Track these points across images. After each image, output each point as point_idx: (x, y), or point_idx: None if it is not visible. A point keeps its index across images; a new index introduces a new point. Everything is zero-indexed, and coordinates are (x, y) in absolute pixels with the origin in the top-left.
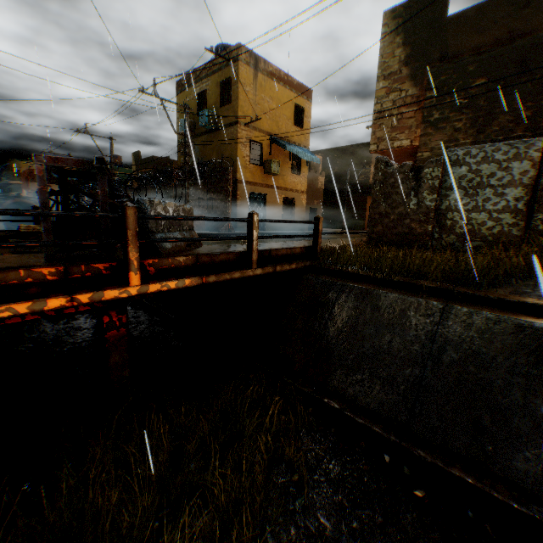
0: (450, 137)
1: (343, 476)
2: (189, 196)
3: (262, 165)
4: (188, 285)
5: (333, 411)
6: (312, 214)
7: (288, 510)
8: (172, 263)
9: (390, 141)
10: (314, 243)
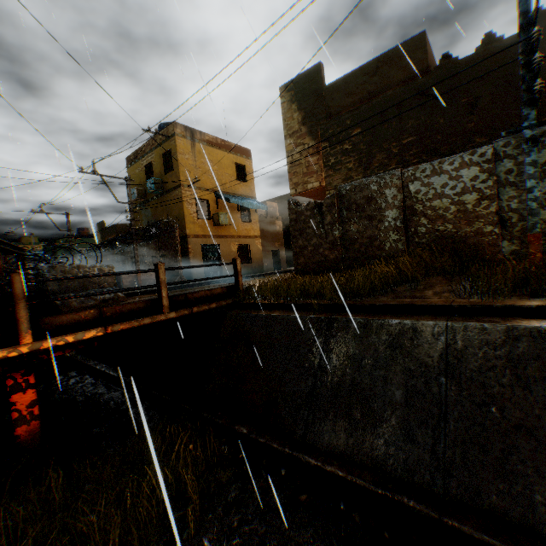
0: (346, 175)
1: (239, 497)
2: (144, 256)
3: (211, 219)
4: (90, 336)
5: (242, 436)
6: (276, 255)
7: (174, 540)
8: (73, 318)
9: (304, 184)
10: (236, 281)
